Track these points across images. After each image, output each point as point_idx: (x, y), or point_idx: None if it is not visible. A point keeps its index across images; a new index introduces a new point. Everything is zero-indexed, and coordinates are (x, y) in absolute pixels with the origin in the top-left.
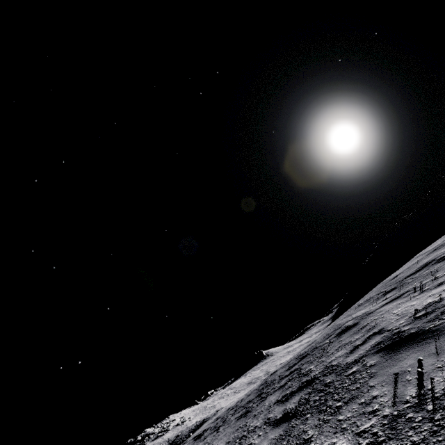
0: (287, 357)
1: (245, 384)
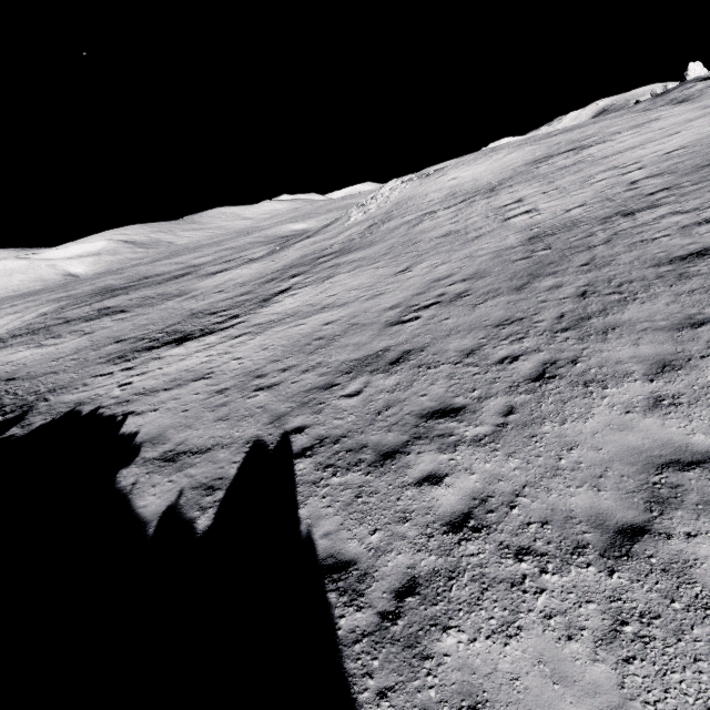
0: (363, 289)
1: (351, 245)
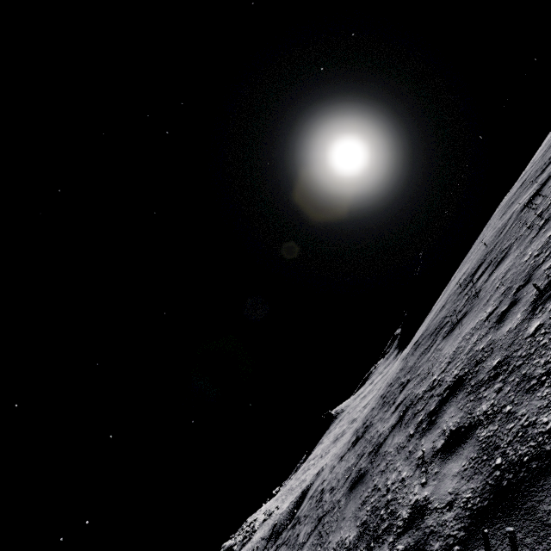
0: (366, 399)
1: (330, 445)
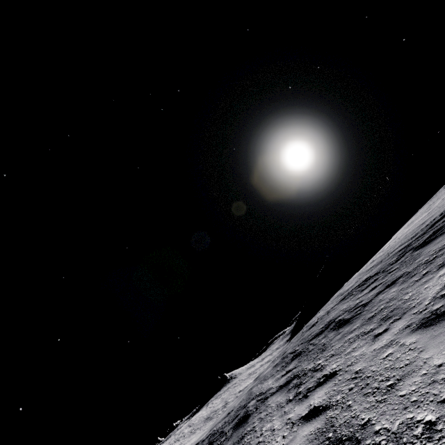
0: (247, 381)
1: (202, 420)
